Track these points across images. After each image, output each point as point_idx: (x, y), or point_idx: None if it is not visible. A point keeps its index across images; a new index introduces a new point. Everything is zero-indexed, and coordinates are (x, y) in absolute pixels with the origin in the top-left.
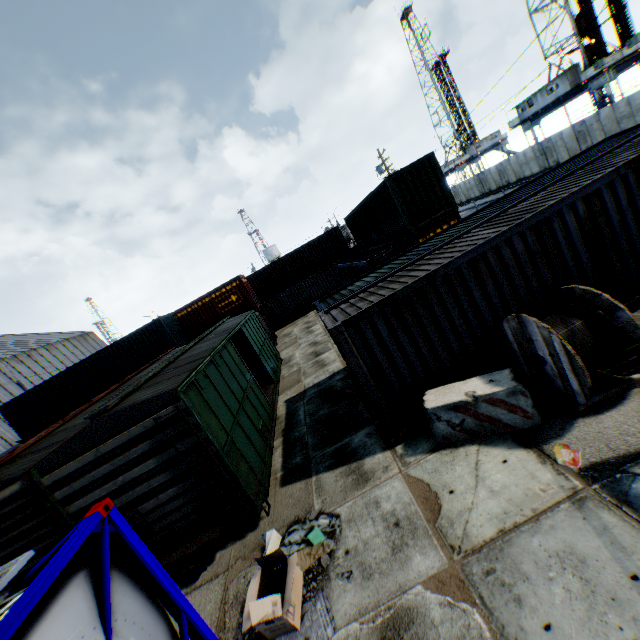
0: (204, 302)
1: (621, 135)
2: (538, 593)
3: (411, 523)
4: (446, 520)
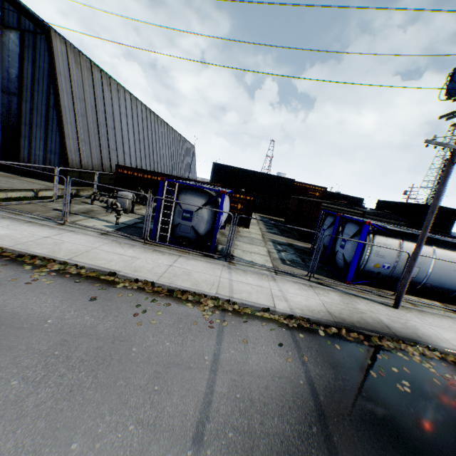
0: (305, 186)
1: None
2: None
3: None
4: None
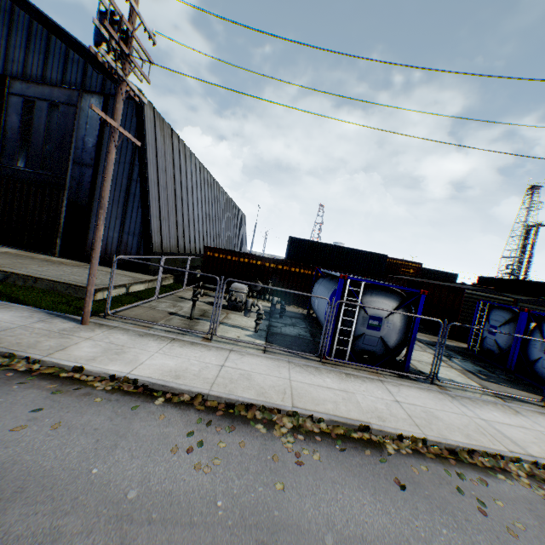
0: (397, 262)
1: None
2: None
3: None
4: None
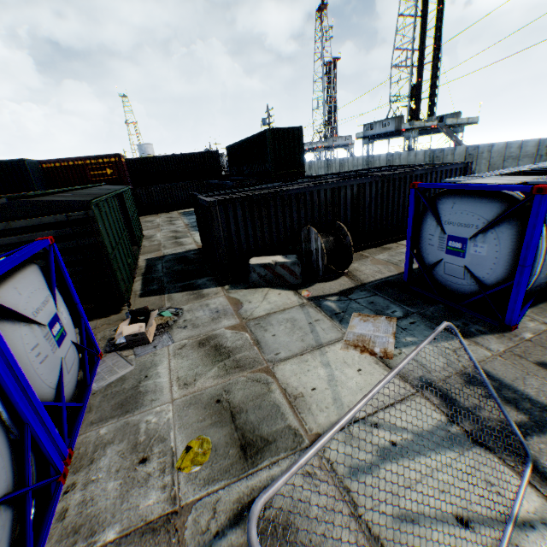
0: (77, 163)
1: (394, 167)
2: (275, 328)
3: (225, 311)
4: (244, 310)
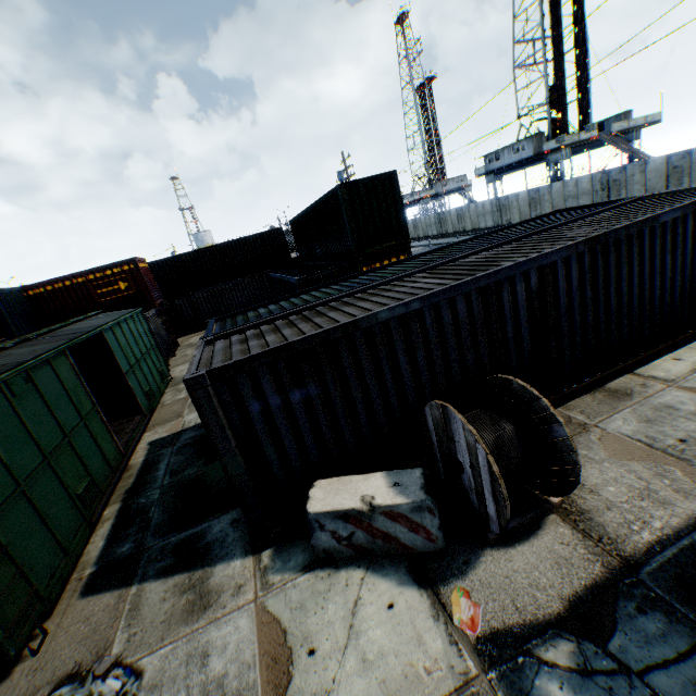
0: (76, 282)
1: (575, 210)
2: None
3: None
4: None
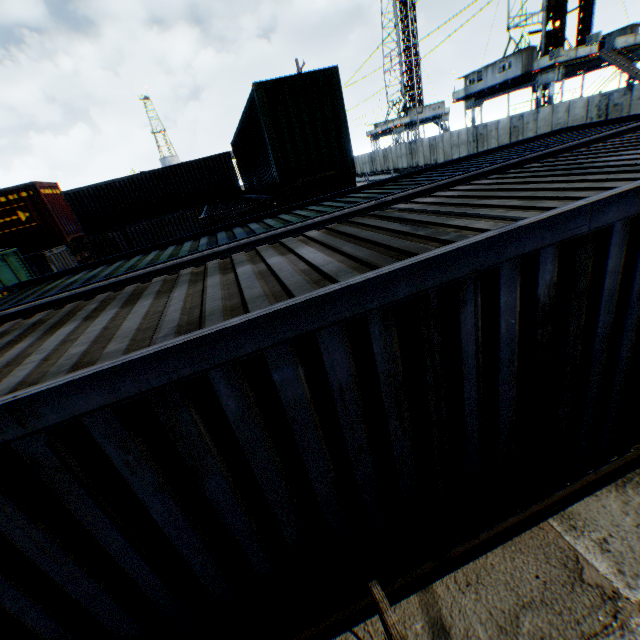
0: None
1: (589, 129)
2: None
3: None
4: None
